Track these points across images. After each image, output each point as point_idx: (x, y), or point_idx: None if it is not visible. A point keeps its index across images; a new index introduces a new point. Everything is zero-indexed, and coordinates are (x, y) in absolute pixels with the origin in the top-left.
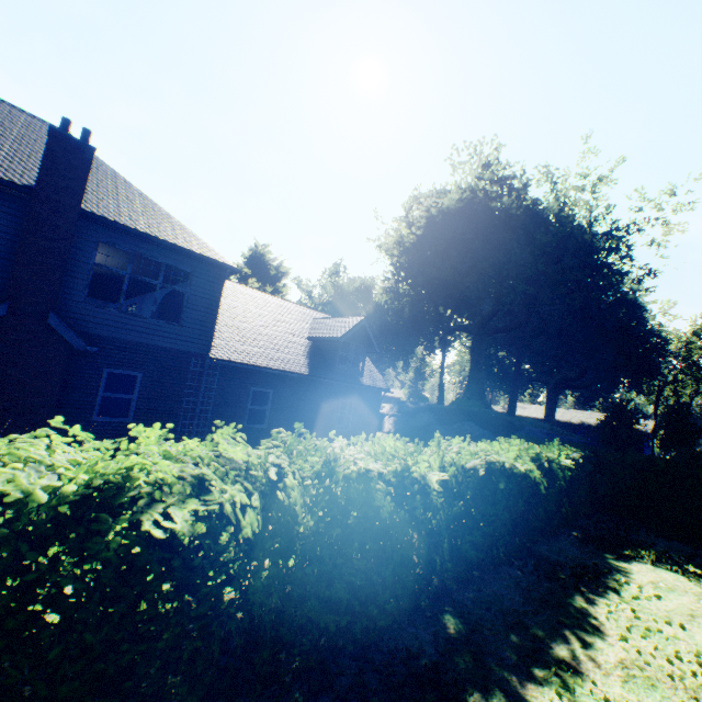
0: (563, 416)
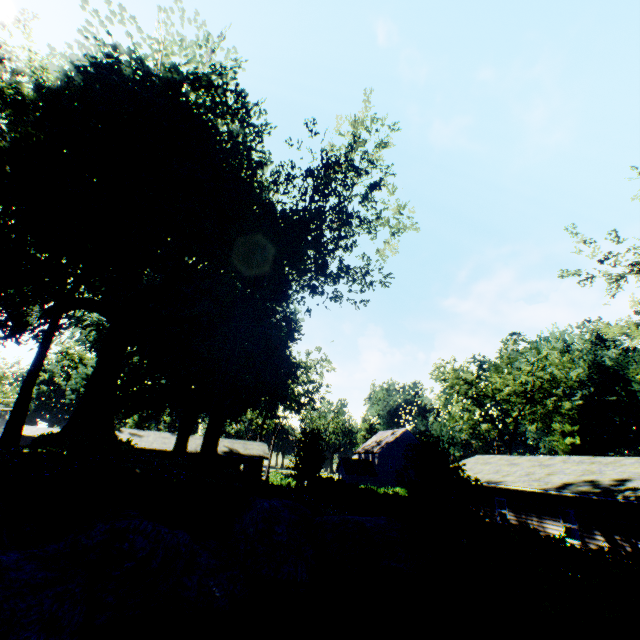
0: (189, 444)
